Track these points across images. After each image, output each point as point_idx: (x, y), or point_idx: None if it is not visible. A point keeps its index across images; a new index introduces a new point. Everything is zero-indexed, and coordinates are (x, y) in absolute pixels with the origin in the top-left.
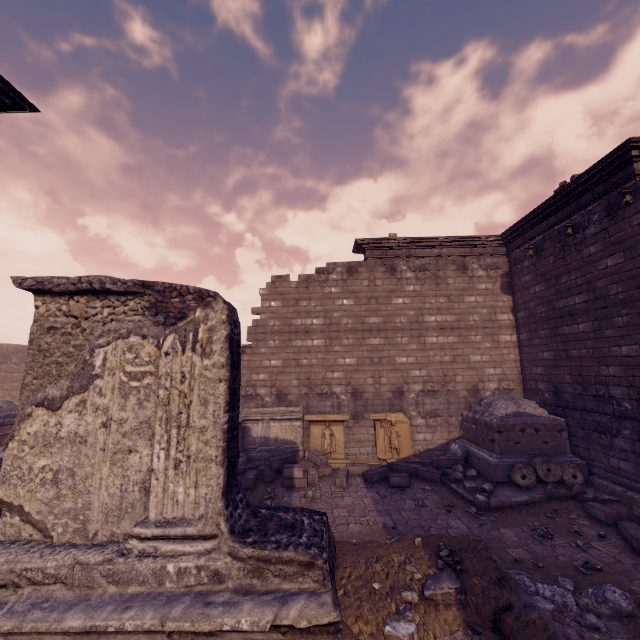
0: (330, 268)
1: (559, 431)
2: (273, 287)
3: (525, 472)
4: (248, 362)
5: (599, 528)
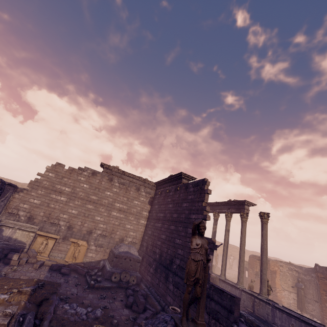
0: (85, 169)
1: (138, 262)
2: (54, 167)
3: (117, 275)
4: (22, 197)
5: (124, 298)
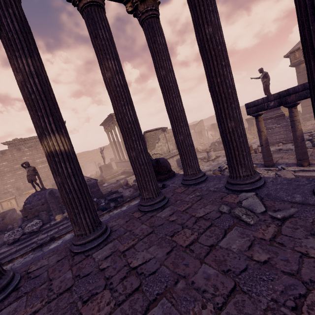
0: None
1: None
2: None
3: None
4: None
5: None
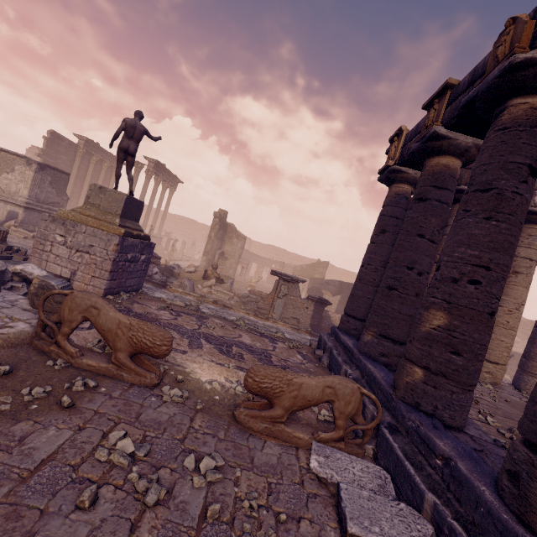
0: None
1: None
2: (31, 149)
3: None
4: None
5: None
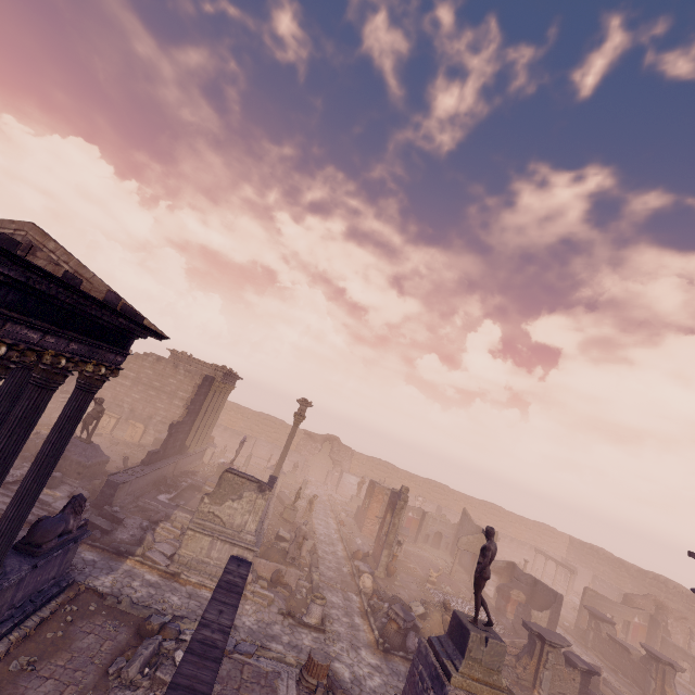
0: (151, 355)
1: None
2: None
3: None
4: None
5: None
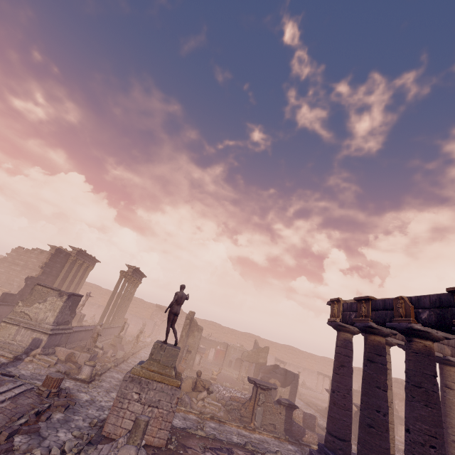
0: (37, 249)
1: None
2: (17, 249)
3: None
4: None
5: None
